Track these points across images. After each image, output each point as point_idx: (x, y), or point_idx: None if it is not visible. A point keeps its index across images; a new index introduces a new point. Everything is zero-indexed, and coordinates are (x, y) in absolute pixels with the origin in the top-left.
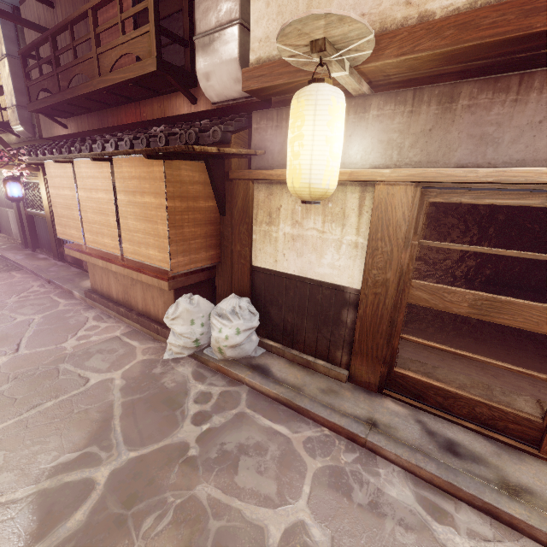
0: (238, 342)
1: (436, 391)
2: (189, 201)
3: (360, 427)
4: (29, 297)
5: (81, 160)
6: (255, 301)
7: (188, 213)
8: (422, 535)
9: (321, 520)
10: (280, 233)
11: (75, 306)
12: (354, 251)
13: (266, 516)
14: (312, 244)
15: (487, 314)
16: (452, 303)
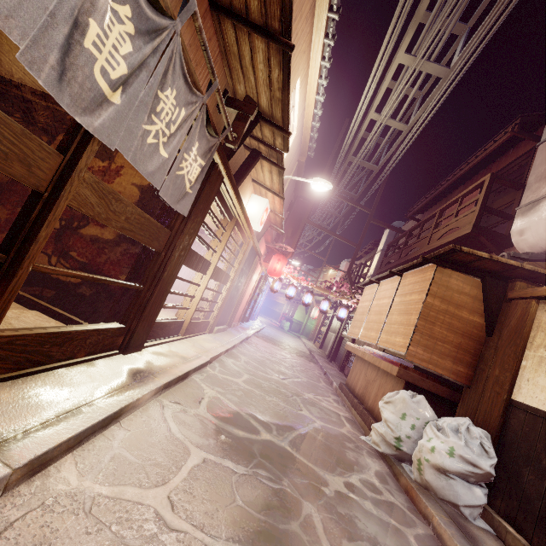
0: (446, 465)
1: None
2: (450, 305)
3: None
4: (309, 372)
5: (385, 280)
6: (501, 449)
7: (445, 315)
8: None
9: None
10: None
11: (328, 389)
12: None
13: None
14: None
15: None
16: None
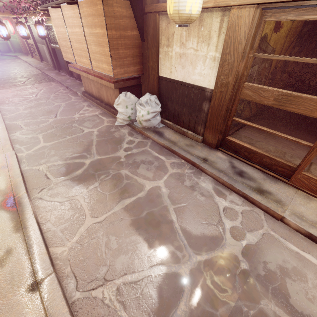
0: (148, 118)
1: (245, 149)
2: (121, 31)
3: (198, 160)
4: (59, 95)
5: (64, 5)
6: (160, 98)
7: (121, 39)
8: (208, 198)
9: (167, 187)
10: (173, 53)
11: (79, 100)
12: (213, 63)
13: (146, 182)
14: (190, 59)
15: (283, 104)
16: (264, 98)
